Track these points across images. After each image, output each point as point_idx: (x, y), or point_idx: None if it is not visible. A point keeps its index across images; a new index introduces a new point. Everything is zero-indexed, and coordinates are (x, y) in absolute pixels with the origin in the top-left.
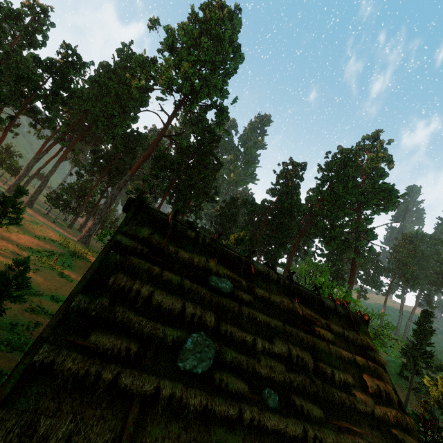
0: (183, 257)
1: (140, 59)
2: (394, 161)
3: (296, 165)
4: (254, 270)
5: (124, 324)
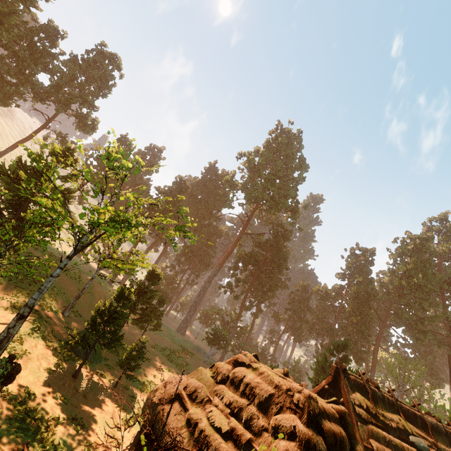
0: (388, 419)
1: (229, 179)
2: None
3: (364, 250)
4: (429, 426)
5: None
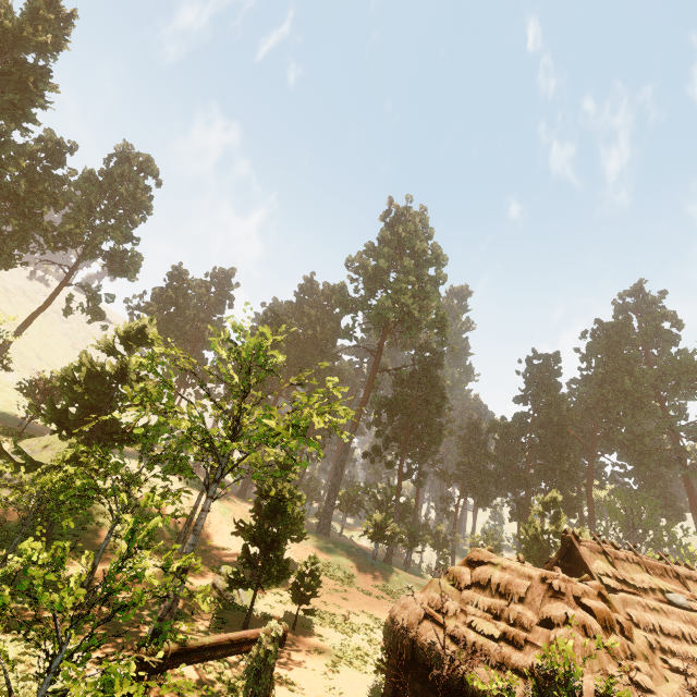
0: (638, 581)
1: (342, 299)
2: (681, 320)
3: (545, 357)
4: (683, 577)
5: (668, 650)
